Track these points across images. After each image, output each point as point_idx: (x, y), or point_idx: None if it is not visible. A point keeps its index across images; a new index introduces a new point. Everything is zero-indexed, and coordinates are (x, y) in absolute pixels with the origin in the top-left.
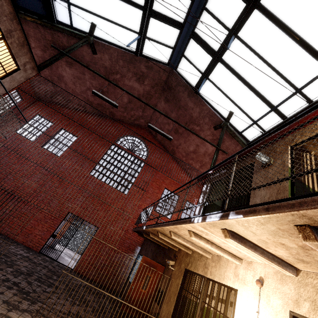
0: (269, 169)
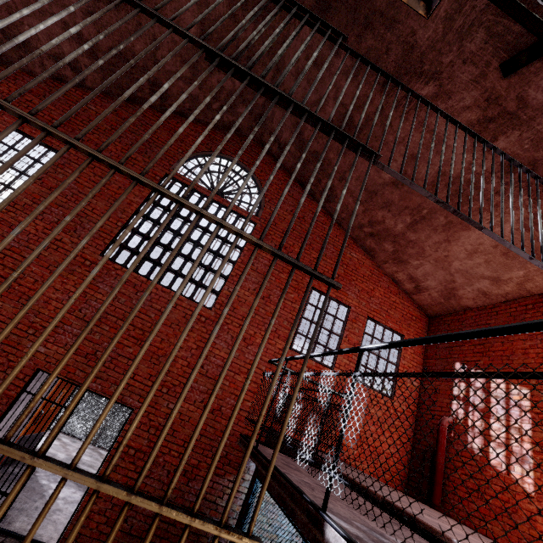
0: None
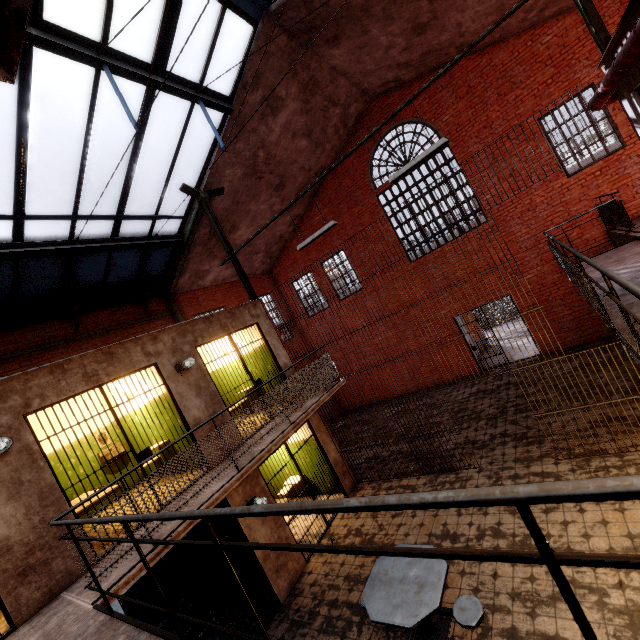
0: None
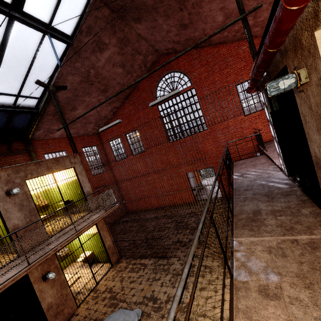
0: (307, 91)
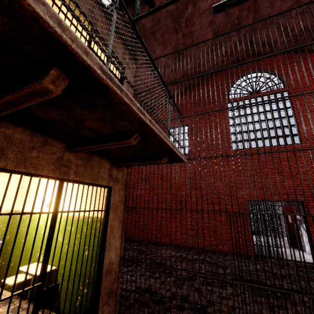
0: None
